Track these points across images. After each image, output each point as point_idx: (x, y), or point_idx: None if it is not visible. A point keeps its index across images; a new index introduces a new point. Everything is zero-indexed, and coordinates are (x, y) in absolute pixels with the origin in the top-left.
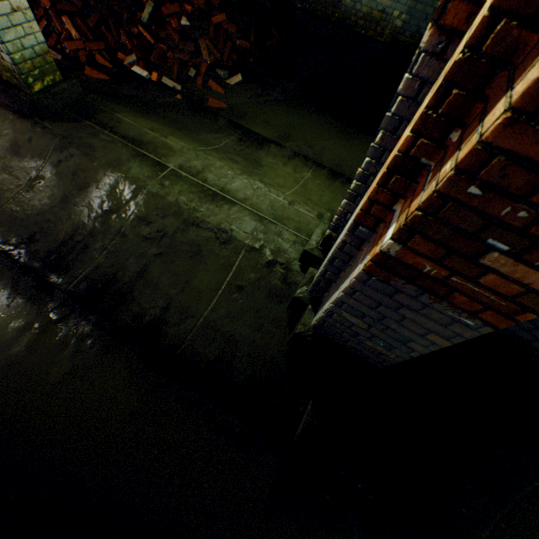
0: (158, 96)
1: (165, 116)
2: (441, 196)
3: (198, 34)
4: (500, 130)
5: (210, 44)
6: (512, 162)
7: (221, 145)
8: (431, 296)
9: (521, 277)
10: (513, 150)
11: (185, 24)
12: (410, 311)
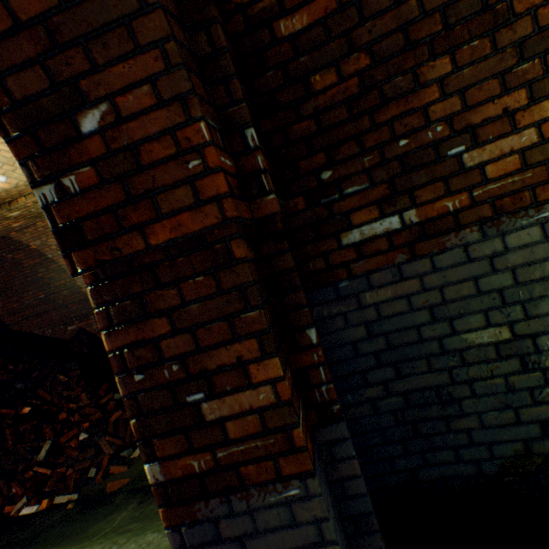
0: (44, 521)
1: (45, 539)
2: (130, 396)
3: (97, 436)
4: (109, 340)
5: (111, 436)
6: (134, 348)
7: (114, 523)
8: (236, 493)
9: (240, 405)
10: (126, 343)
11: (84, 437)
12: (254, 538)
